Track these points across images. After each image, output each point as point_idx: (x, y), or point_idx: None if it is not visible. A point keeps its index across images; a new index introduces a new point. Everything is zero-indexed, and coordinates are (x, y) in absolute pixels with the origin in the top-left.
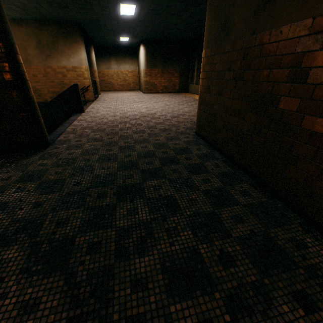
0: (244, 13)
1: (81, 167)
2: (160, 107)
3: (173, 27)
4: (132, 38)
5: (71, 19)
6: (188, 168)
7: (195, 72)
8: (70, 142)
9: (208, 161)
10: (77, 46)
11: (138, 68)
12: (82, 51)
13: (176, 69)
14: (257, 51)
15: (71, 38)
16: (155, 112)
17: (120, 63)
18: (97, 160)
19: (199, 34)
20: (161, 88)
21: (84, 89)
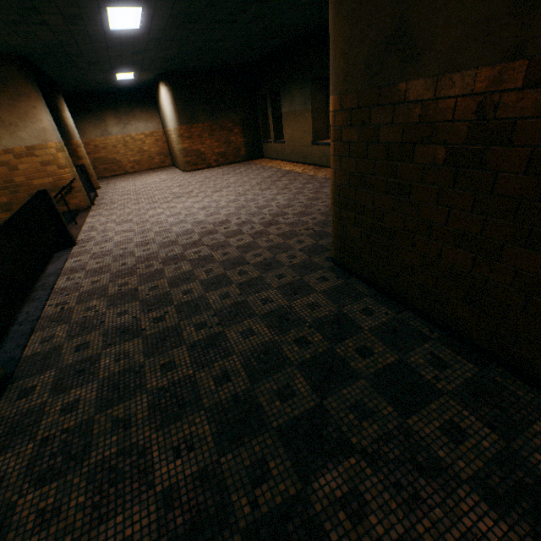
0: (468, 5)
1: (112, 466)
2: (230, 202)
3: (219, 44)
4: (142, 73)
5: (0, 48)
6: (384, 390)
7: (271, 122)
8: (62, 357)
9: (410, 349)
10: (29, 104)
11: (163, 127)
12: (40, 112)
13: (235, 120)
14: (536, 100)
15: (10, 87)
16: (225, 216)
17: (126, 122)
18: (148, 418)
19: (267, 52)
20: (215, 157)
21: (64, 189)
